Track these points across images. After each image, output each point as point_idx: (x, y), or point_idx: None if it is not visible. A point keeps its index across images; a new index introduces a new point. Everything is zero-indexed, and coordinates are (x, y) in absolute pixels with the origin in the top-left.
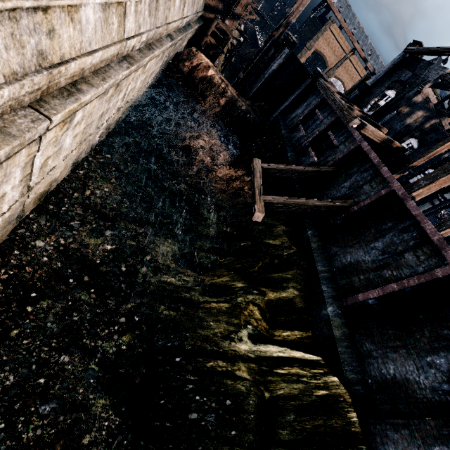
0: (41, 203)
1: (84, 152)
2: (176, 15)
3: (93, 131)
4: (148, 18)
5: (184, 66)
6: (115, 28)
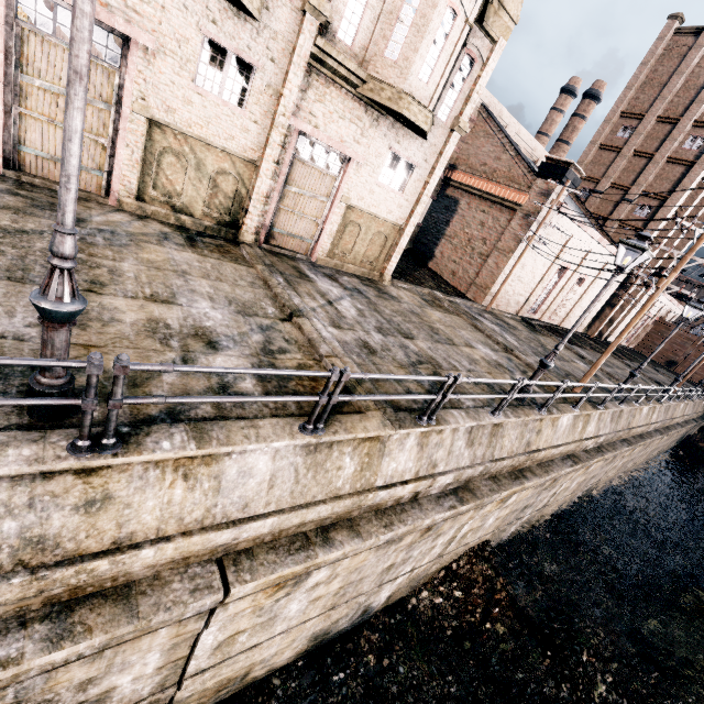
0: (619, 480)
1: (636, 466)
2: (700, 409)
3: (649, 455)
4: (691, 409)
5: (701, 442)
6: (683, 411)
